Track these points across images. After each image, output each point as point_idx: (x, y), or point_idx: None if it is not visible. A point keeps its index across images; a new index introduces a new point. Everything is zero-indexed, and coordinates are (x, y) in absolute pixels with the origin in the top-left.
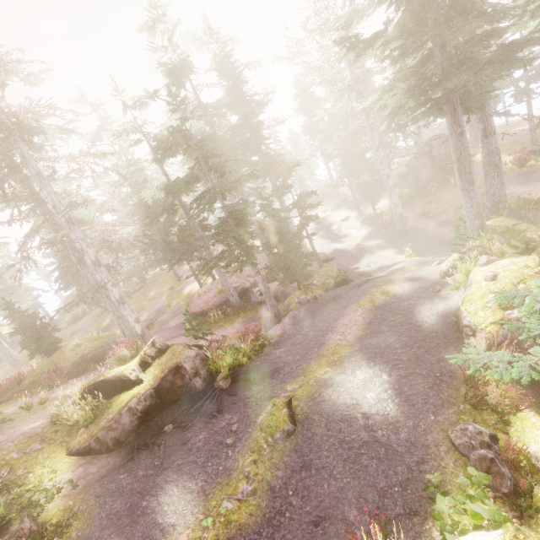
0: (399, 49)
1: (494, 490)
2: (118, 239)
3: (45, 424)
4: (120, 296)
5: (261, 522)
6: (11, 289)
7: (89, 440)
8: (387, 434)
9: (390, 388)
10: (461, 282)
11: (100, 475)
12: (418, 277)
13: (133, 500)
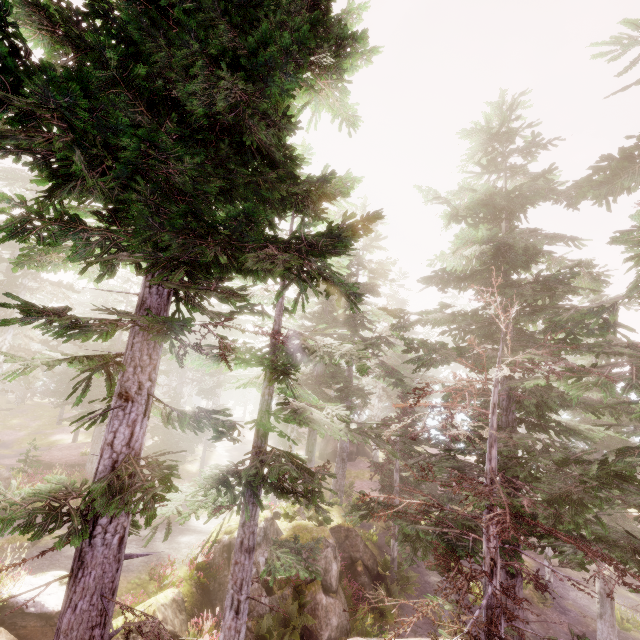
0: None
1: None
2: None
3: None
4: None
5: None
6: None
7: None
8: None
9: None
10: None
11: None
12: None
13: None
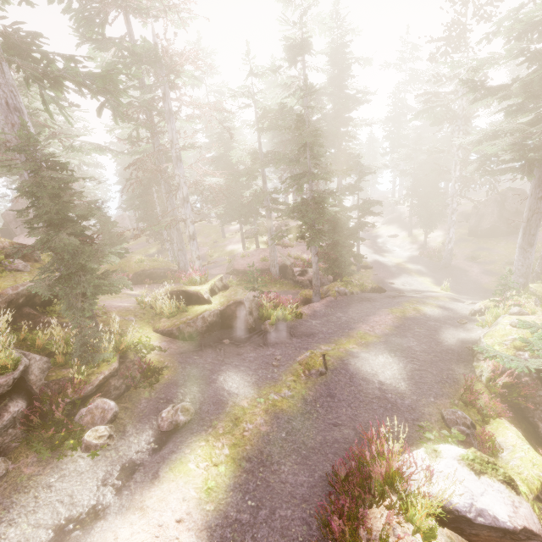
0: (516, 106)
1: None
2: (207, 185)
3: (134, 306)
4: (193, 233)
5: (296, 413)
6: (90, 194)
7: (173, 327)
8: (395, 398)
9: (404, 373)
10: (488, 321)
11: (180, 351)
12: (450, 308)
13: (205, 373)
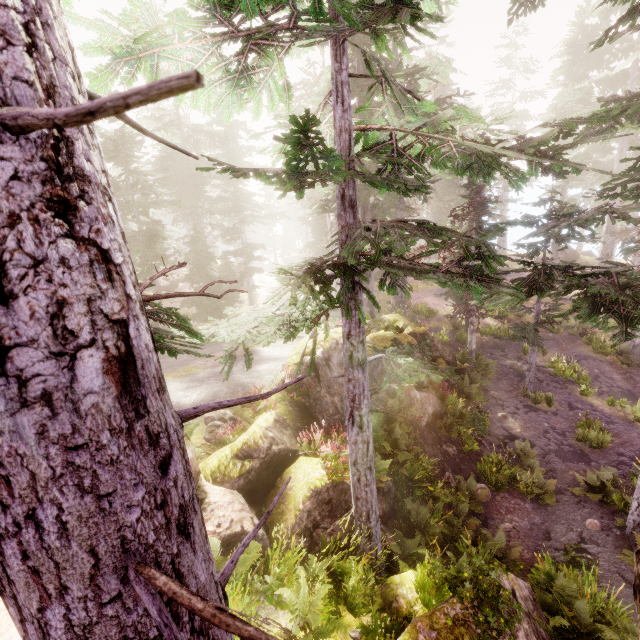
0: None
1: (207, 441)
2: None
3: None
4: None
5: None
6: None
7: None
8: None
9: (201, 392)
10: None
11: None
12: None
13: None
